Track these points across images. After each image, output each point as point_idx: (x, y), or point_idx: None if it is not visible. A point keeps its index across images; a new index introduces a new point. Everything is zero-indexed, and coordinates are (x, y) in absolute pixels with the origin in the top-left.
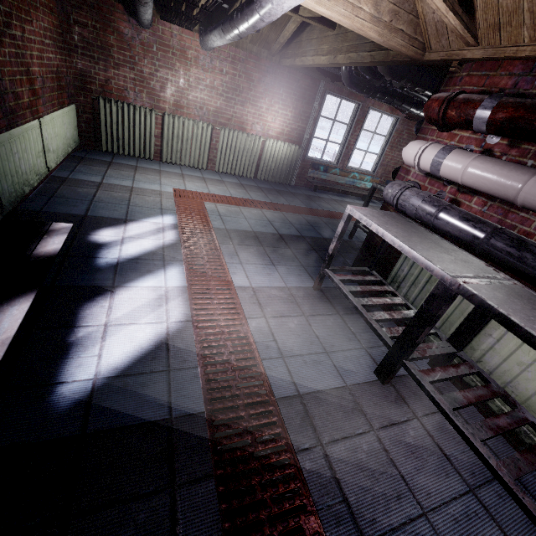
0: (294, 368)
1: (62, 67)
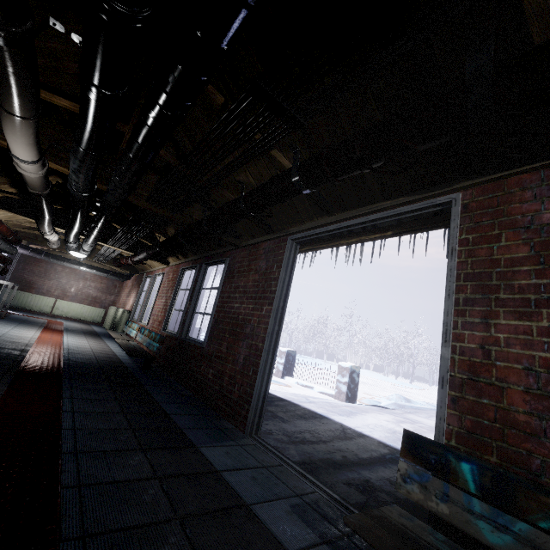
0: None
1: (102, 297)
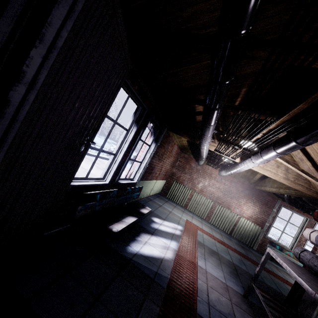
0: (213, 312)
1: (169, 170)
